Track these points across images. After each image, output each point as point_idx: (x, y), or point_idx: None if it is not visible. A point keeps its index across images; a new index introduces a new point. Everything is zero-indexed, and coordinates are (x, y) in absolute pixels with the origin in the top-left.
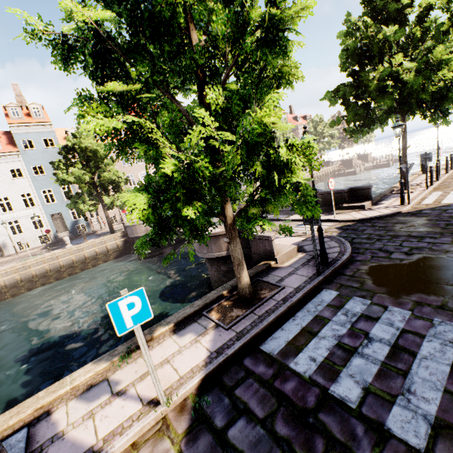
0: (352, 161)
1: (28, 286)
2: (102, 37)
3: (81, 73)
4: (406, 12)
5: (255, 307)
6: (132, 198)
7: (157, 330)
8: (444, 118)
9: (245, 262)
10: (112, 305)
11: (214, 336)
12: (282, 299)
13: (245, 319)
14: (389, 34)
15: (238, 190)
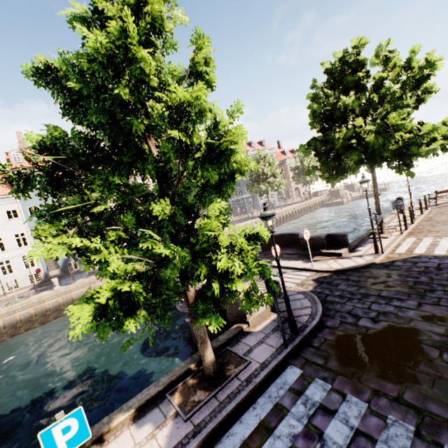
0: (339, 192)
1: (11, 332)
2: (61, 162)
3: (43, 187)
4: (363, 82)
5: (217, 390)
6: (77, 311)
7: (116, 419)
8: (408, 170)
9: (224, 316)
10: (44, 433)
11: (172, 430)
12: (246, 378)
13: (206, 406)
14: (348, 102)
15: (190, 283)
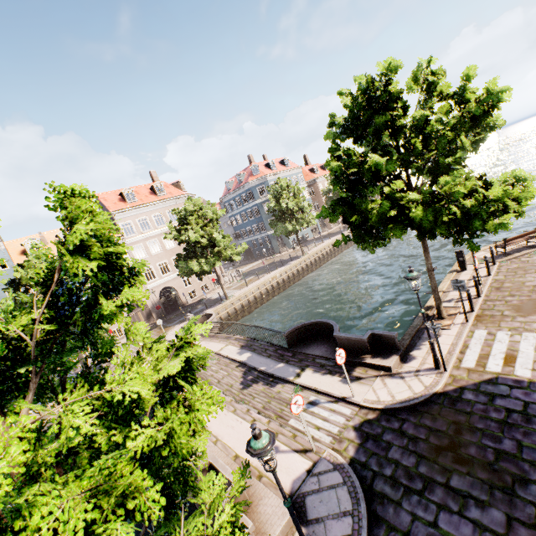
0: None
1: None
2: None
3: None
4: (399, 123)
5: None
6: None
7: None
8: (471, 242)
9: None
10: None
11: None
12: None
13: None
14: (380, 162)
15: None
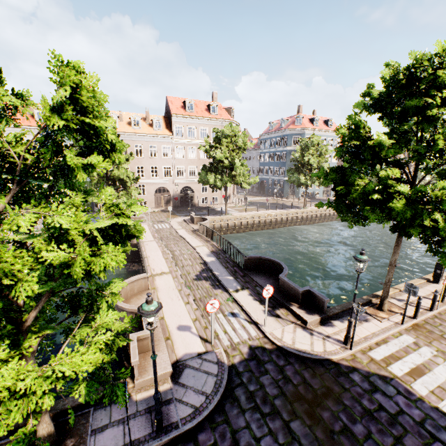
0: None
1: None
2: None
3: None
4: (429, 113)
5: None
6: None
7: None
8: (444, 257)
9: None
10: None
11: None
12: None
13: None
14: (385, 144)
15: None
